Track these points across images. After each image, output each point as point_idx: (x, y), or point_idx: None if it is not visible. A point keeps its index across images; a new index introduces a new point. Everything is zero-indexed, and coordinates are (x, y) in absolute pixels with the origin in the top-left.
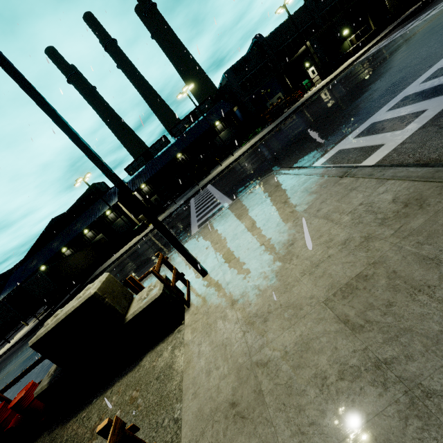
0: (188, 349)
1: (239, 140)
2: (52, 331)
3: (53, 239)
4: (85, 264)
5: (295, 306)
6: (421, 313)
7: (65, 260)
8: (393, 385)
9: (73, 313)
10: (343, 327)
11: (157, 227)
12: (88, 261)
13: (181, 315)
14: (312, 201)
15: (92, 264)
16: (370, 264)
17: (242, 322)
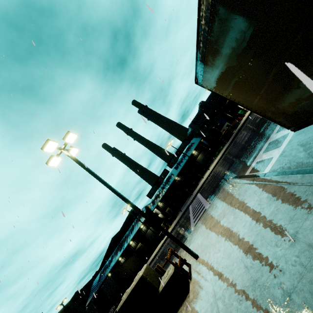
0: (191, 303)
1: (211, 156)
2: (126, 301)
3: (114, 252)
4: (133, 268)
5: (231, 264)
6: (267, 254)
7: (122, 266)
8: (257, 289)
9: (134, 288)
10: (246, 269)
11: (164, 233)
12: (135, 265)
13: (187, 285)
14: (240, 200)
15: (137, 266)
16: (256, 234)
17: (212, 280)
